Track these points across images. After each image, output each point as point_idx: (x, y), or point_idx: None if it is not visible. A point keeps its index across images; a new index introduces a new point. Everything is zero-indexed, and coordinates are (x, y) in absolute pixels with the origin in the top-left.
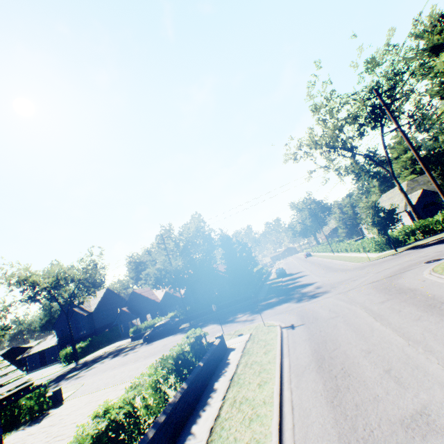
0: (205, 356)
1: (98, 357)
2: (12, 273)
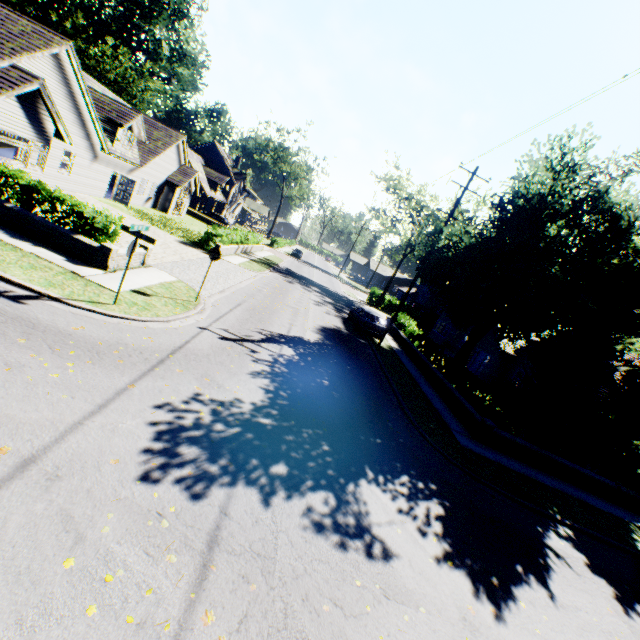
0: (32, 213)
1: (353, 305)
2: (390, 177)
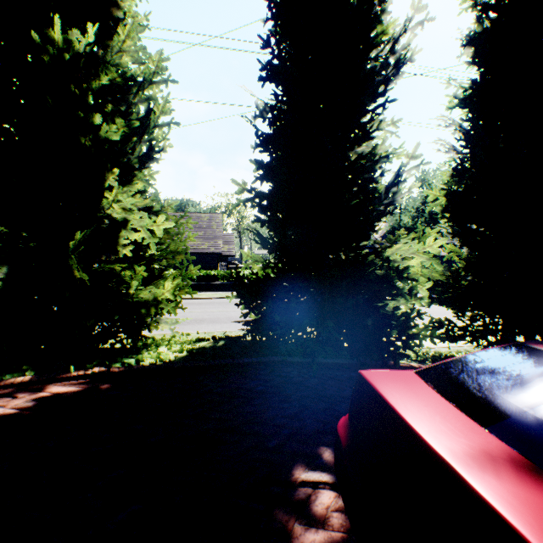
0: None
1: None
2: None
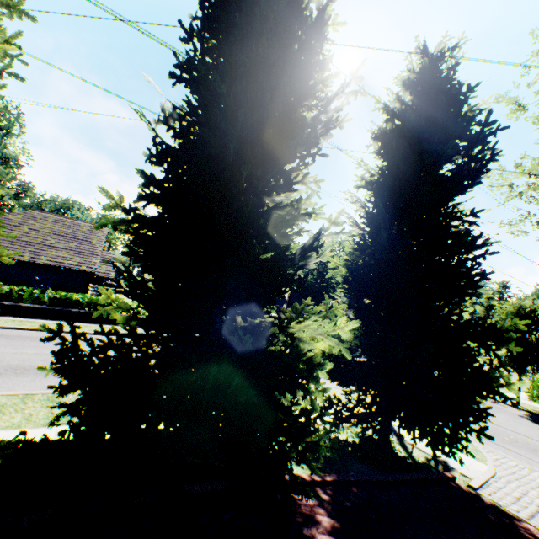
0: None
1: None
2: None
